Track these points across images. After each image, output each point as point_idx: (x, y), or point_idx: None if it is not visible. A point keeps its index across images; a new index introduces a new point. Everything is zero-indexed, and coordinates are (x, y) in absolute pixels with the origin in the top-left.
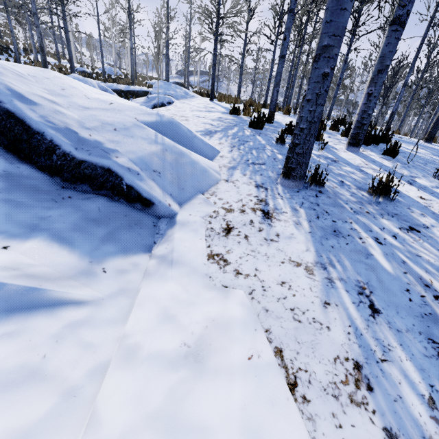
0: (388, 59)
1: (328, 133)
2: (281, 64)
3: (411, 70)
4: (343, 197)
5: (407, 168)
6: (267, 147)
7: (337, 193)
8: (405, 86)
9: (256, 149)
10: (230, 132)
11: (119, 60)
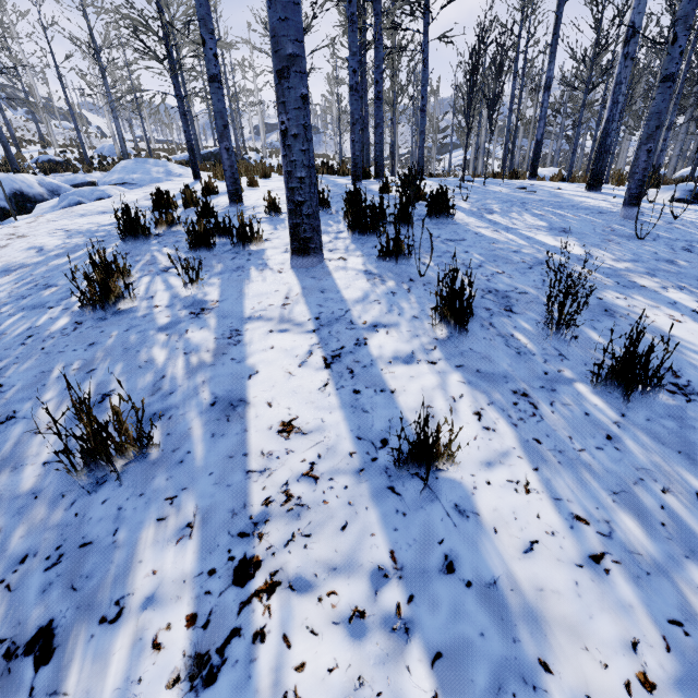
0: (286, 39)
1: (326, 218)
2: (215, 94)
3: (552, 57)
4: (3, 480)
5: (398, 295)
6: (73, 297)
7: (15, 457)
8: (548, 90)
9: (31, 310)
10: (49, 265)
11: (132, 130)
